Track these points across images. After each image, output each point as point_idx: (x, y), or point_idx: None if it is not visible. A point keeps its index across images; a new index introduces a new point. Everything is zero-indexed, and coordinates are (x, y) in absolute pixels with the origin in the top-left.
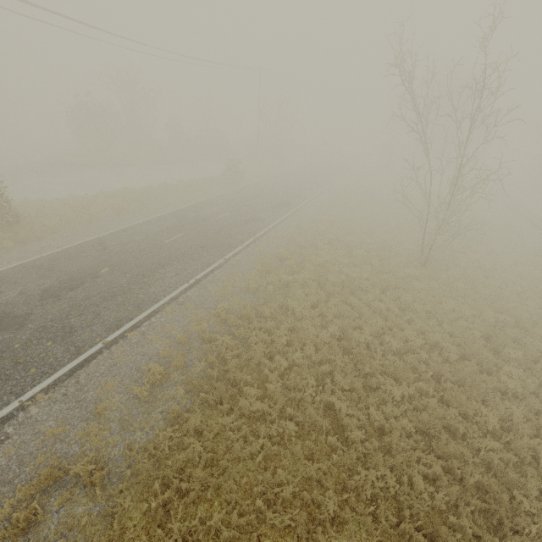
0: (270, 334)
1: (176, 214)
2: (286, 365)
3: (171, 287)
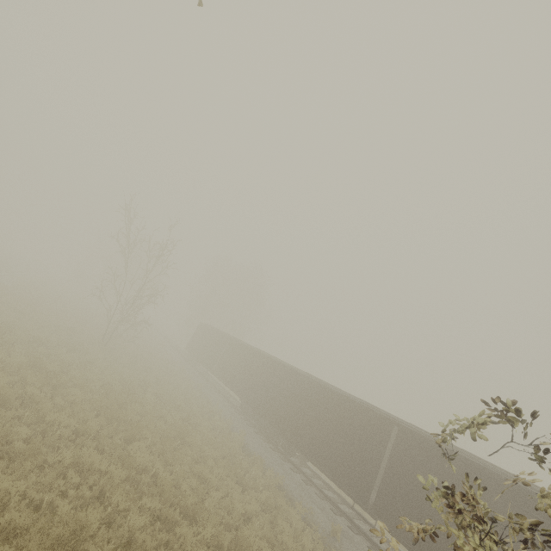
0: None
1: None
2: None
3: None
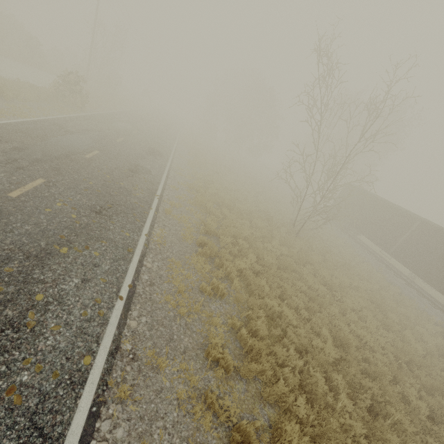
0: (279, 365)
1: (0, 134)
2: (362, 432)
3: (92, 319)
